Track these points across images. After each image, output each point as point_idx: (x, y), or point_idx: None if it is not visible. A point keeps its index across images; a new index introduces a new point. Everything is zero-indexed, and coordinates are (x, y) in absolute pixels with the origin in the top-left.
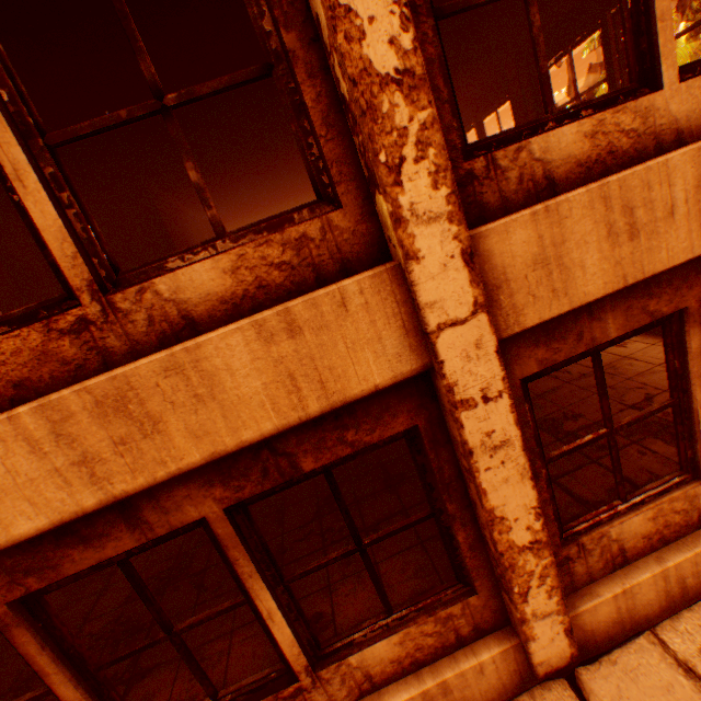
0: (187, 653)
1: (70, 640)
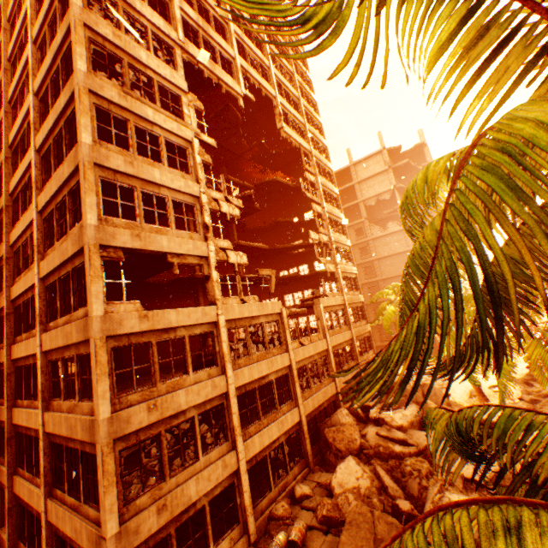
0: (35, 535)
1: (31, 518)
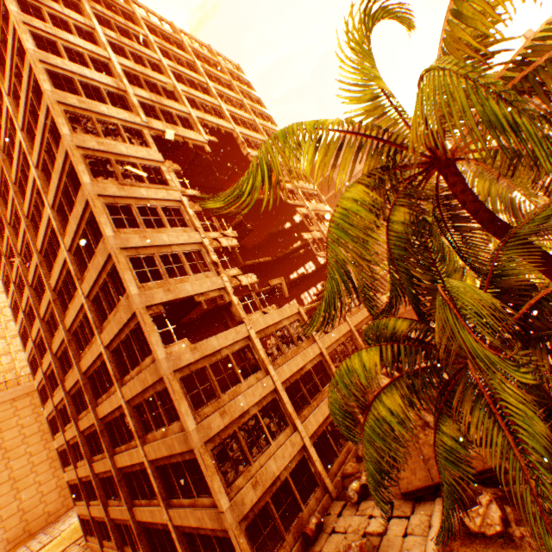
0: (166, 545)
1: (158, 534)
